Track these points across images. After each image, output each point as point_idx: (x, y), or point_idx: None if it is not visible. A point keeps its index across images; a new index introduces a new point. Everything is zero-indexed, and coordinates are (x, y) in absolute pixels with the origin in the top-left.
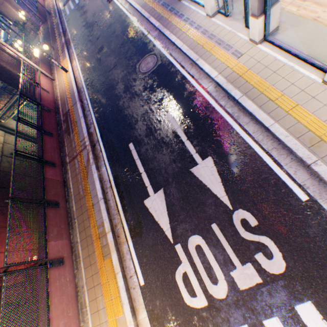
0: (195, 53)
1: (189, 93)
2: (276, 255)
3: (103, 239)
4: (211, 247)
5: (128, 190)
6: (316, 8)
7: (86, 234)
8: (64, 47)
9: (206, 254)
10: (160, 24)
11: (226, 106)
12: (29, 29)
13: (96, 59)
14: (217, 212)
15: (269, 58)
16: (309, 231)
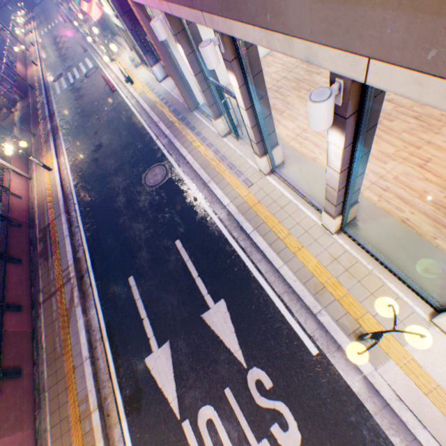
0: (207, 174)
1: (201, 218)
2: (291, 424)
3: (86, 422)
4: (224, 421)
5: (125, 343)
6: (313, 149)
7: (60, 415)
8: (49, 135)
9: (219, 431)
10: (170, 132)
11: (239, 238)
12: (0, 104)
13: (93, 158)
14: (231, 371)
15: (276, 192)
16: (320, 391)
